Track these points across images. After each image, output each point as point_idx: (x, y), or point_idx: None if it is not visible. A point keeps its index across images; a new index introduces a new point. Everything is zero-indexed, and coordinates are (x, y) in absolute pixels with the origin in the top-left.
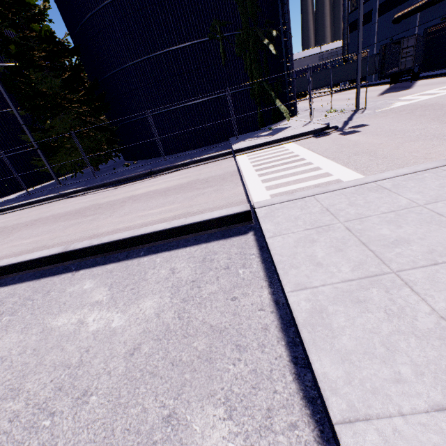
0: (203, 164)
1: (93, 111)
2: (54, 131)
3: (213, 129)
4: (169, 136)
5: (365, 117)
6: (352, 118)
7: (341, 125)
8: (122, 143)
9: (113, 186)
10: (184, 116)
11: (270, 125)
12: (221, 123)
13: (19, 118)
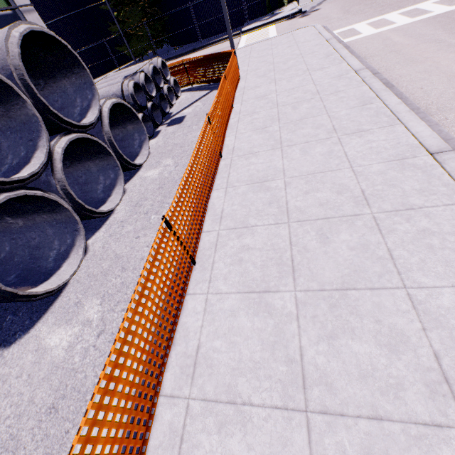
0: (223, 42)
1: (151, 4)
2: (129, 22)
3: (233, 16)
4: (203, 24)
5: (328, 2)
6: (321, 3)
7: (309, 10)
8: (170, 31)
9: (174, 59)
10: (213, 5)
11: (276, 10)
12: (239, 10)
13: (112, 13)
